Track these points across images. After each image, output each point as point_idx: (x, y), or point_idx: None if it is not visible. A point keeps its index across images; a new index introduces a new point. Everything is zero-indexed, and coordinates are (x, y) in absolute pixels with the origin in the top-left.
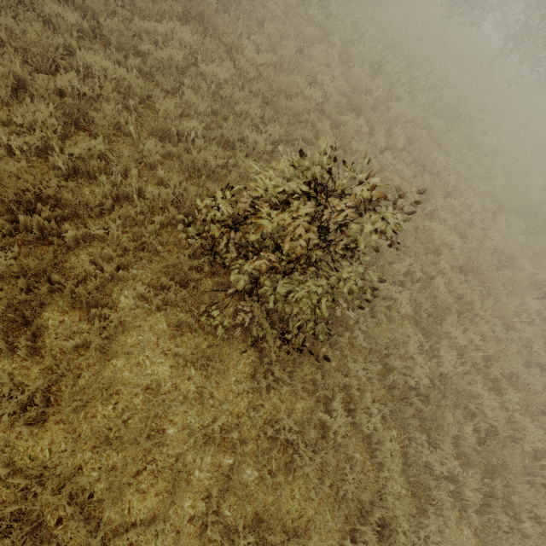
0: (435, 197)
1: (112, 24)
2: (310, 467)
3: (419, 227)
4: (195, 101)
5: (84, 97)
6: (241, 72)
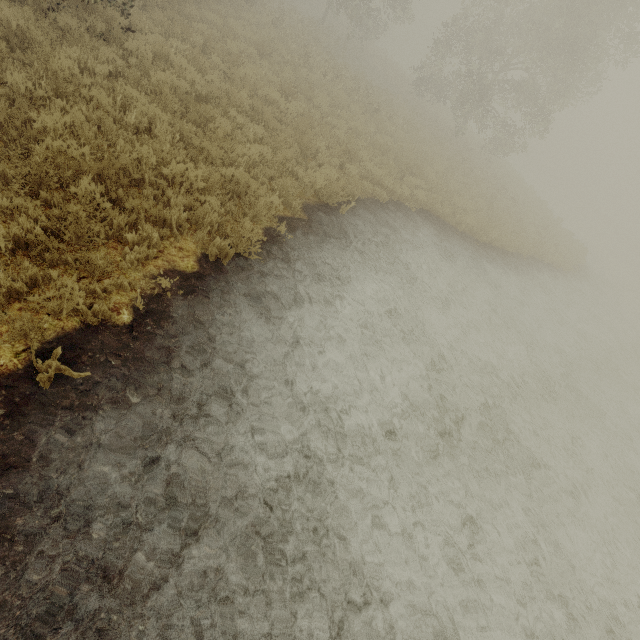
0: (294, 97)
1: None
2: (10, 12)
3: (263, 96)
4: None
5: None
6: None
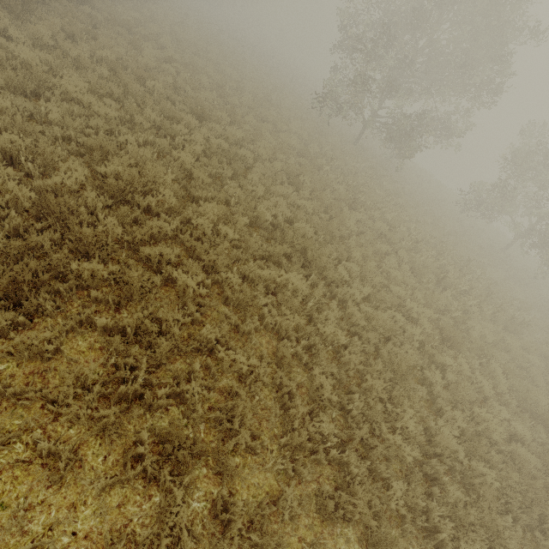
0: None
1: (233, 277)
2: None
3: None
4: (327, 389)
5: (205, 401)
6: (347, 314)
